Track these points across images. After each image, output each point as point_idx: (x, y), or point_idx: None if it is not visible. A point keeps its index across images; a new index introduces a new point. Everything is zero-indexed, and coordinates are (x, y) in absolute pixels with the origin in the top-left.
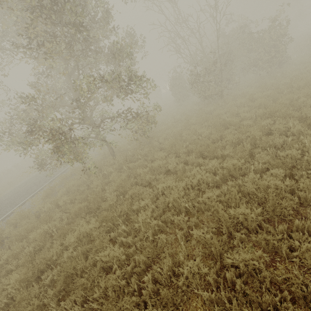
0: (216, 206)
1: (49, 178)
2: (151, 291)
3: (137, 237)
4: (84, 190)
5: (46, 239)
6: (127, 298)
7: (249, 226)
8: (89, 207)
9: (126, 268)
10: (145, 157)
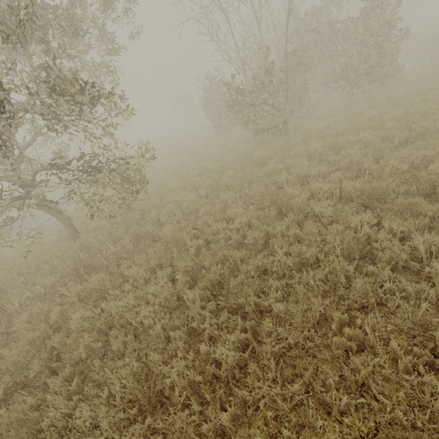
0: None
1: None
2: None
3: None
4: None
5: None
6: None
7: None
8: None
9: None
10: (118, 261)
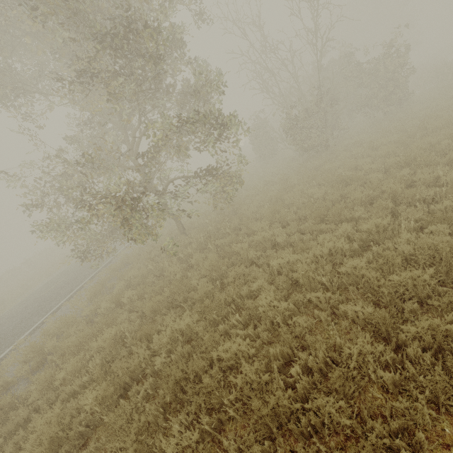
0: (368, 276)
1: (89, 273)
2: (306, 386)
3: (261, 327)
4: (152, 282)
5: (116, 348)
6: (281, 392)
7: (419, 295)
8: (170, 300)
9: (259, 364)
10: (235, 232)
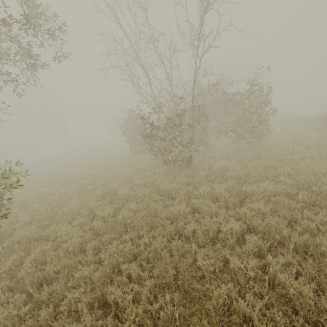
0: None
1: None
2: None
3: None
4: None
5: None
6: None
7: None
8: None
9: None
10: None
